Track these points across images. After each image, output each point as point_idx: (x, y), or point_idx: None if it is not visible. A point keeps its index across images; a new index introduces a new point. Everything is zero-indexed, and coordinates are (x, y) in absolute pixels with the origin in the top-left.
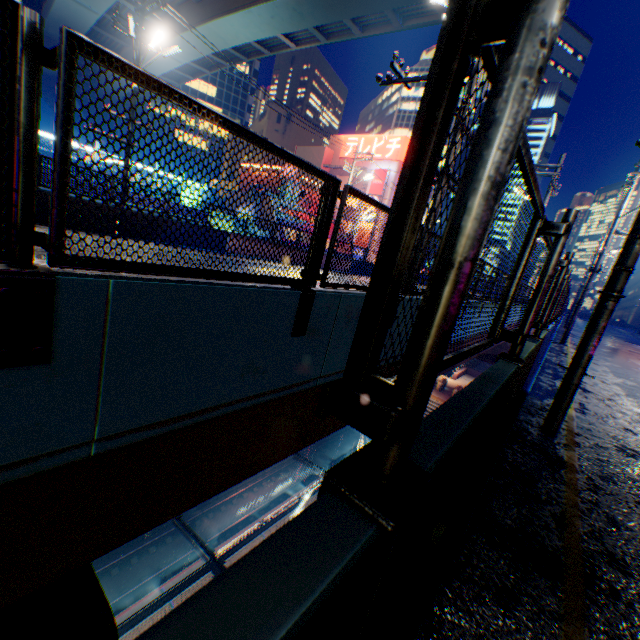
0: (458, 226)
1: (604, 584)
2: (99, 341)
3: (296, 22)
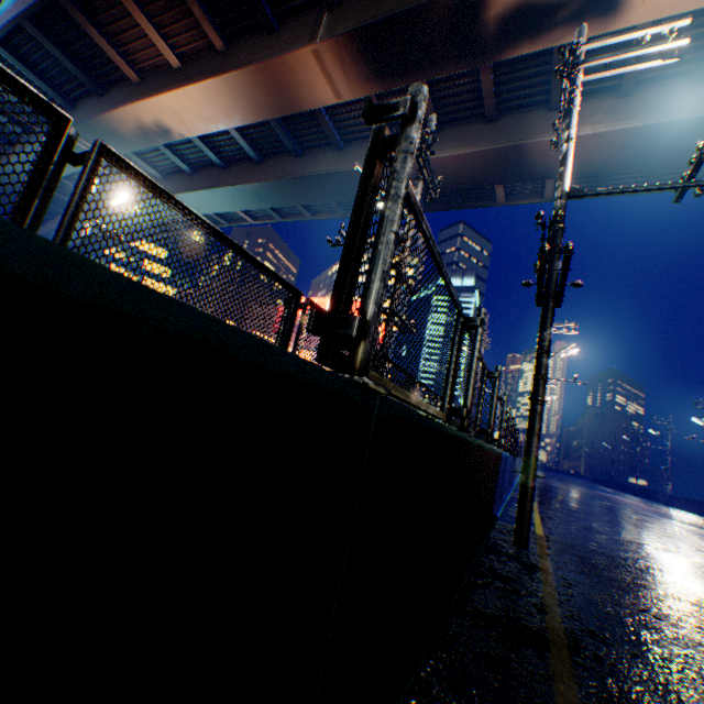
0: (385, 216)
1: (588, 651)
2: None
3: (256, 203)
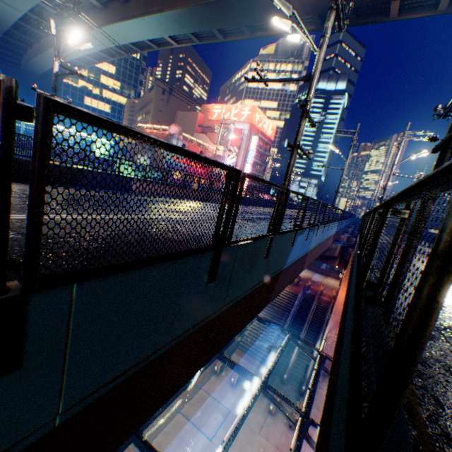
0: None
1: None
2: (64, 334)
3: (178, 29)
